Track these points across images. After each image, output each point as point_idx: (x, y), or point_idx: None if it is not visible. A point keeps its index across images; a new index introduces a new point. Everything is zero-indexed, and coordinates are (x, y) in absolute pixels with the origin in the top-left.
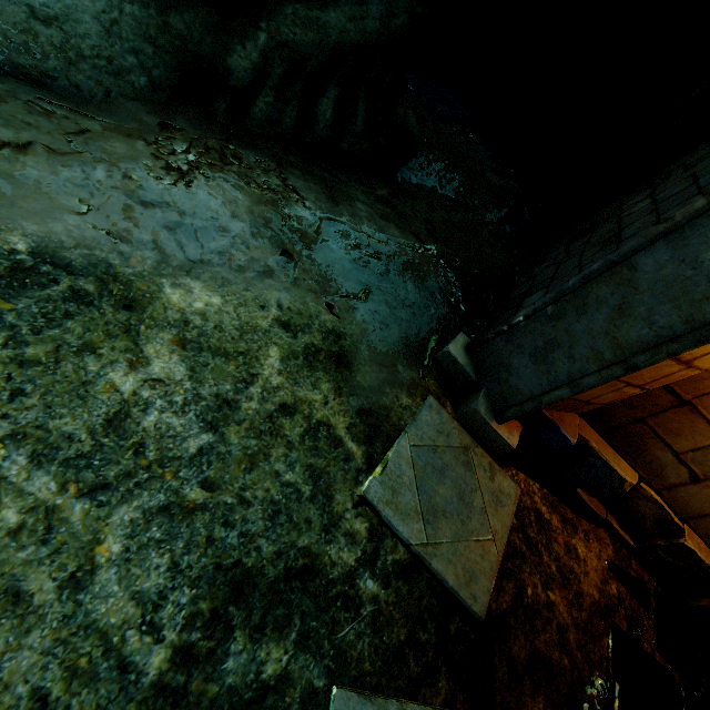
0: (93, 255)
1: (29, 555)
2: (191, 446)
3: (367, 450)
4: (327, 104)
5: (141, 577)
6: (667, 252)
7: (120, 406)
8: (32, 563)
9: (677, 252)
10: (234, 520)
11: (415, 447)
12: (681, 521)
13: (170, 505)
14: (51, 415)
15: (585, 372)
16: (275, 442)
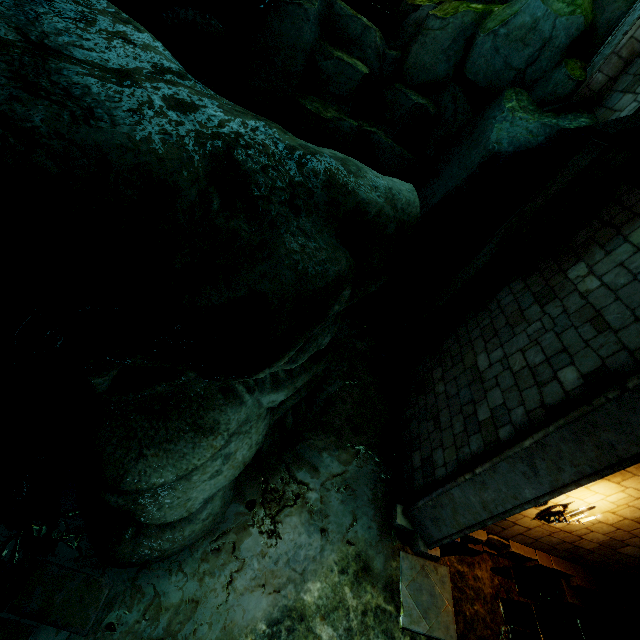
0: (279, 607)
1: None
2: None
3: (394, 604)
4: (290, 417)
5: None
6: (460, 492)
7: None
8: None
9: (463, 493)
10: None
11: (407, 586)
12: (508, 541)
13: None
14: None
15: (452, 532)
16: (369, 631)
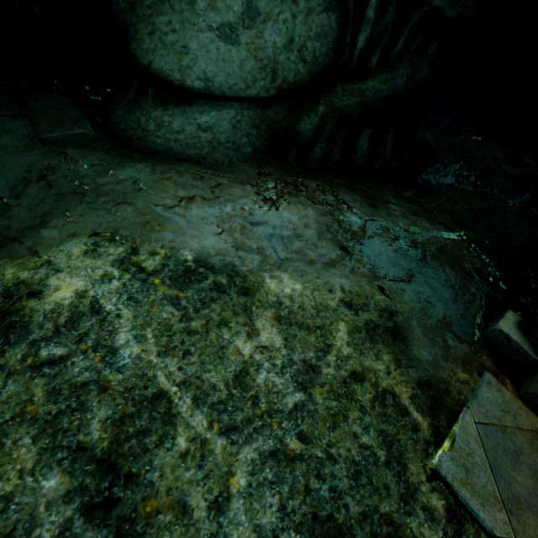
0: (225, 260)
1: (191, 475)
2: (289, 402)
3: (432, 422)
4: (364, 140)
5: (259, 512)
6: None
7: (242, 365)
8: (193, 482)
9: None
10: (324, 474)
11: (480, 425)
12: None
13: (277, 451)
14: (204, 369)
15: None
16: (350, 405)
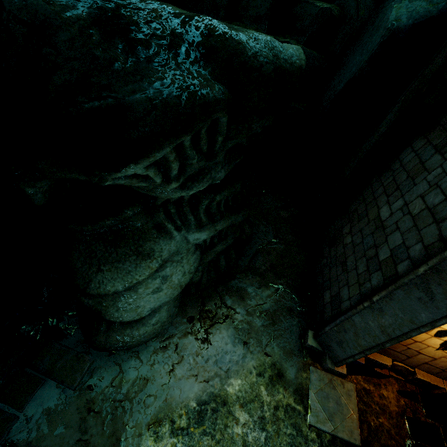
0: (207, 392)
1: None
2: (262, 439)
3: (303, 405)
4: (222, 261)
5: None
6: (360, 318)
7: (242, 439)
8: None
9: (362, 319)
10: None
11: (315, 393)
12: (413, 369)
13: None
14: None
15: (355, 353)
16: (279, 422)
